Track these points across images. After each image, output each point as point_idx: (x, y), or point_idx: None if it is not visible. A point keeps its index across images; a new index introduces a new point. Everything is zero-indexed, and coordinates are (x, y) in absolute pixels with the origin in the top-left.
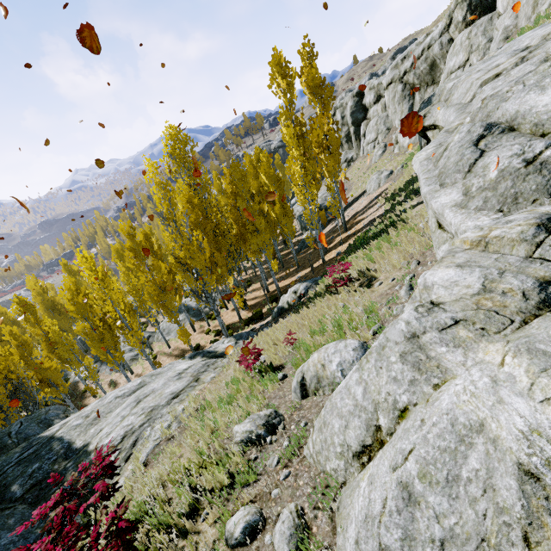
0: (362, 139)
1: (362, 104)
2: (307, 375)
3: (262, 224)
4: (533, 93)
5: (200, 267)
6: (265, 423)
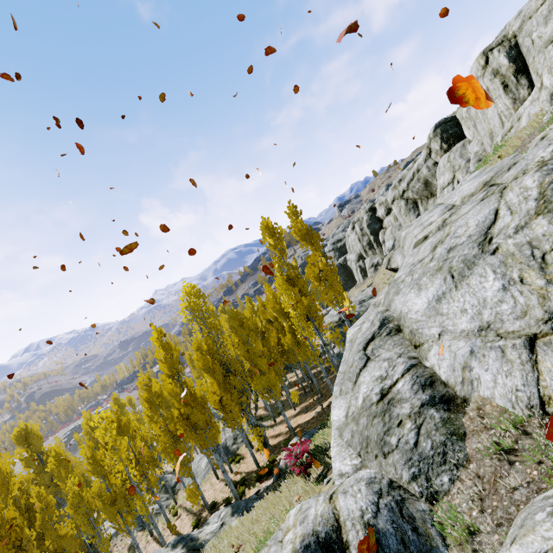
0: (383, 245)
1: (376, 217)
2: None
3: (264, 365)
4: (413, 292)
5: (199, 421)
6: None
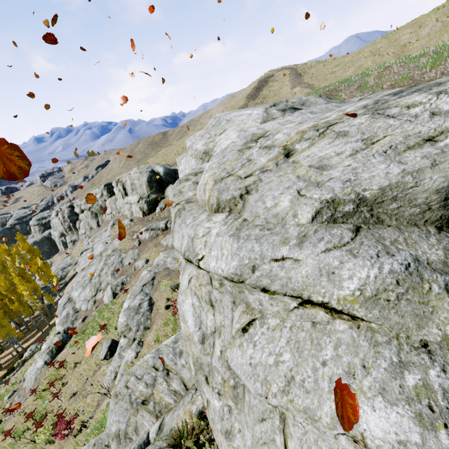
0: (79, 230)
1: (74, 211)
2: (25, 376)
3: (6, 322)
4: (76, 291)
5: None
6: (13, 391)
